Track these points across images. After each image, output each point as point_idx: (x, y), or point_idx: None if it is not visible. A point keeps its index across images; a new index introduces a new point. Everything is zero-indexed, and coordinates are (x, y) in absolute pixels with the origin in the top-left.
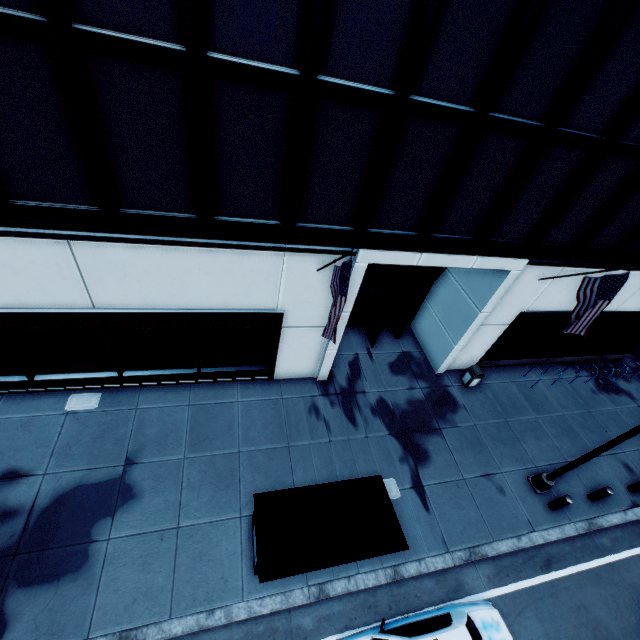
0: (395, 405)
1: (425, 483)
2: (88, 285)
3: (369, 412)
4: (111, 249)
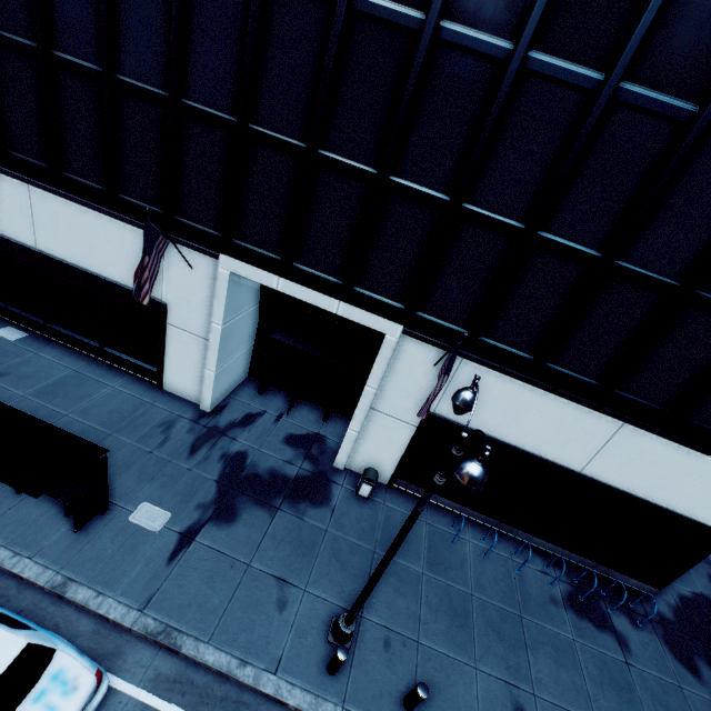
0: (253, 464)
1: (199, 539)
2: (36, 226)
3: (218, 454)
4: (52, 200)
